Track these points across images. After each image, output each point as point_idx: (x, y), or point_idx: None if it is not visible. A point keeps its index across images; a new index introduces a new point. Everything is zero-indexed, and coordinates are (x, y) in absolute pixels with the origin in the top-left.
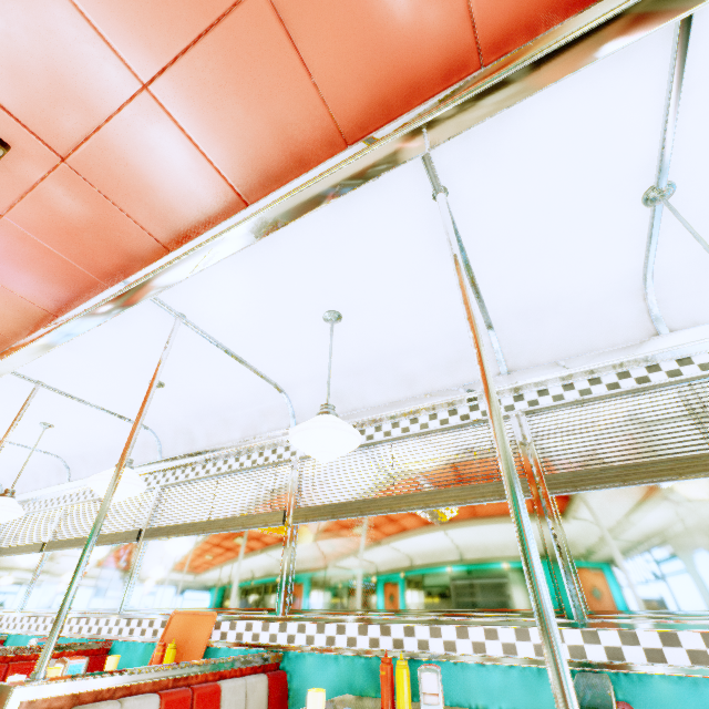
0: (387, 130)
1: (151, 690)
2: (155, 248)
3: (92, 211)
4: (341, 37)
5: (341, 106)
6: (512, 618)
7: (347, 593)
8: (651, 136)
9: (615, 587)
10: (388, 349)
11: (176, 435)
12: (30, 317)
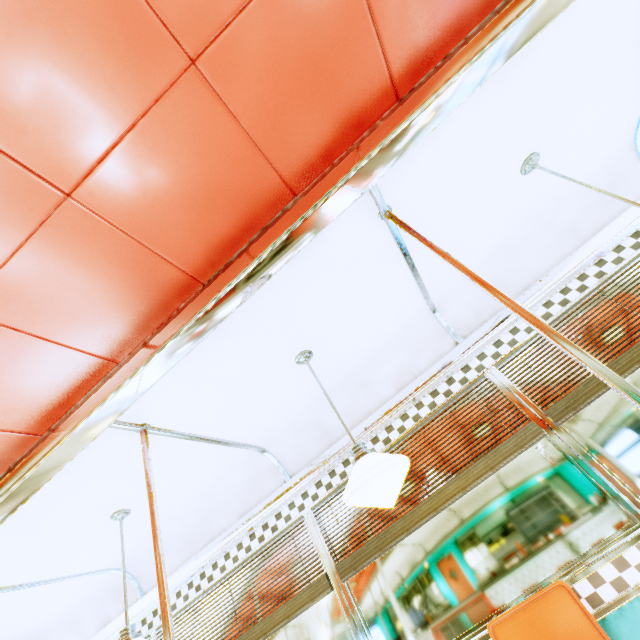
0: None
1: None
2: (382, 97)
3: (334, 28)
4: None
5: None
6: None
7: None
8: None
9: None
10: (548, 203)
11: (299, 438)
12: (158, 299)
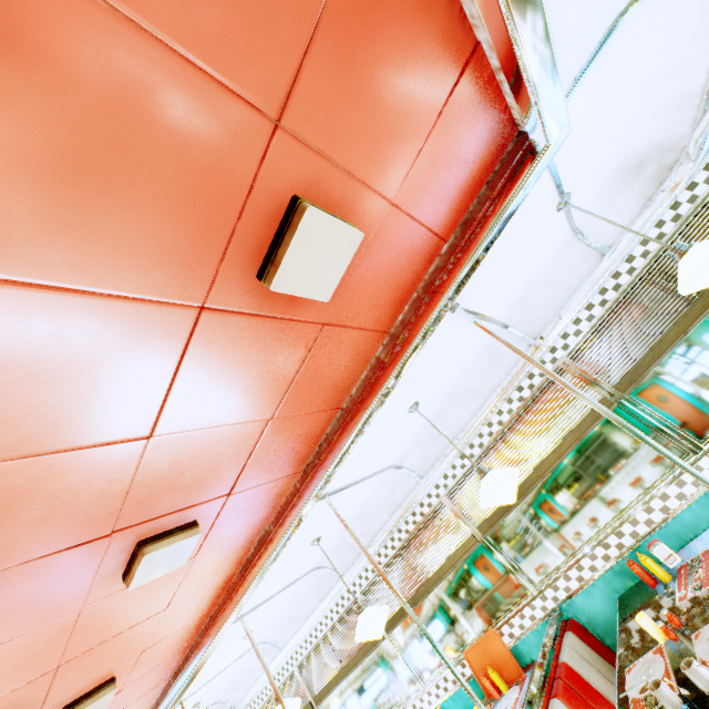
0: (420, 316)
1: (547, 701)
2: (292, 478)
3: (251, 500)
4: (370, 301)
5: (380, 323)
6: (667, 480)
7: (561, 546)
8: (549, 191)
9: (703, 418)
10: (449, 387)
11: (338, 554)
12: (220, 588)
